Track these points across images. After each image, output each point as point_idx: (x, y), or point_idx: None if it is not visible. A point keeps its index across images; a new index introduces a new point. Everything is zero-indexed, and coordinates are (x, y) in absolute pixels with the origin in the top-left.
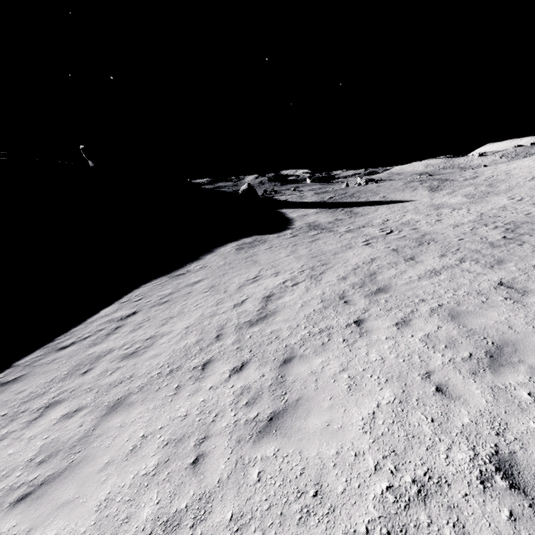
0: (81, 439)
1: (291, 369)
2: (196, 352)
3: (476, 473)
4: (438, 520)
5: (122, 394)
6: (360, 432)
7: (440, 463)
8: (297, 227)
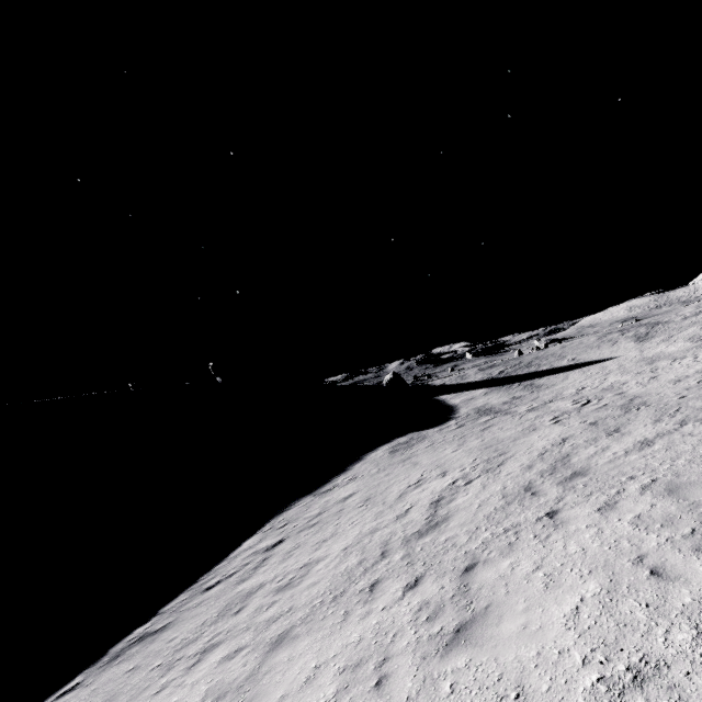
0: (248, 678)
1: (474, 576)
2: (359, 573)
3: (700, 651)
4: (657, 701)
5: (284, 628)
6: (563, 629)
7: (657, 647)
8: (462, 415)
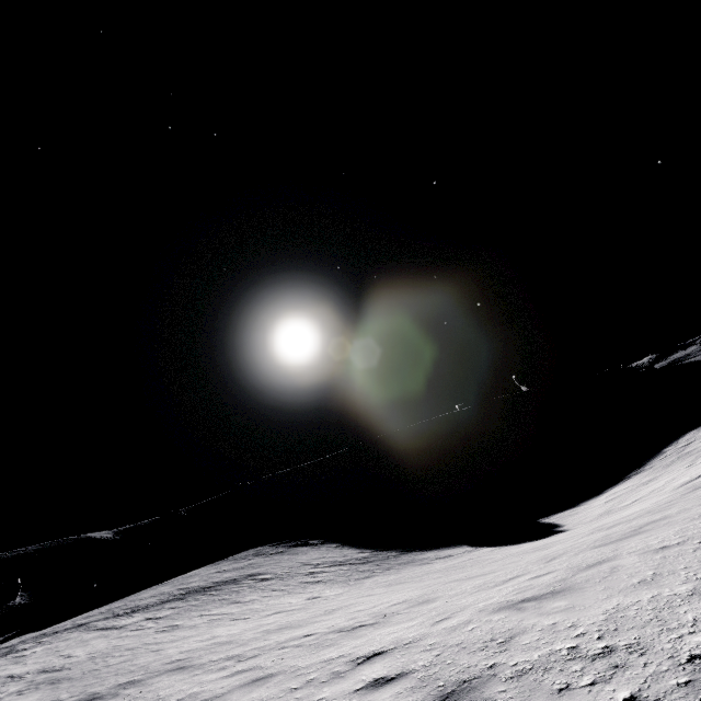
0: None
1: None
2: None
3: None
4: None
5: None
6: None
7: None
8: None
